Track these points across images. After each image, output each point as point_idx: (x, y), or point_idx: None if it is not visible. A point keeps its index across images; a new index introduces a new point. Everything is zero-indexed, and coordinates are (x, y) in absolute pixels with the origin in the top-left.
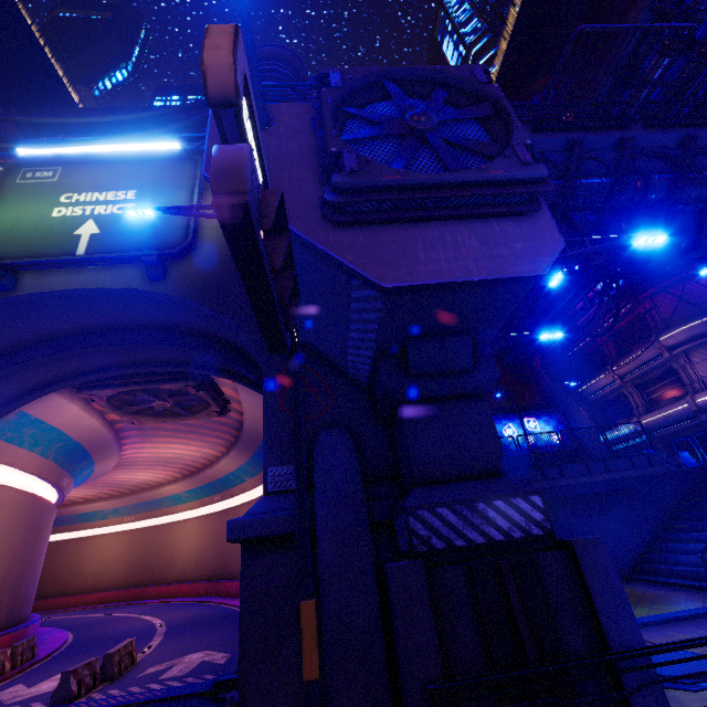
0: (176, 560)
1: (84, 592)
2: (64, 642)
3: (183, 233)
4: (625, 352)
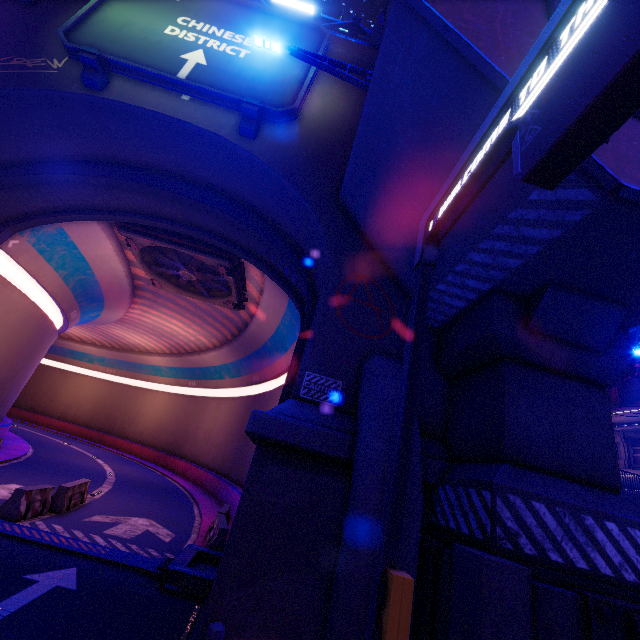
0: (137, 422)
1: (52, 416)
2: (24, 454)
3: (290, 97)
4: (627, 403)
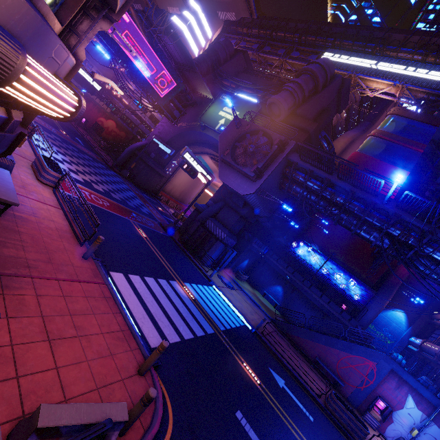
0: None
1: None
2: (187, 214)
3: None
4: None
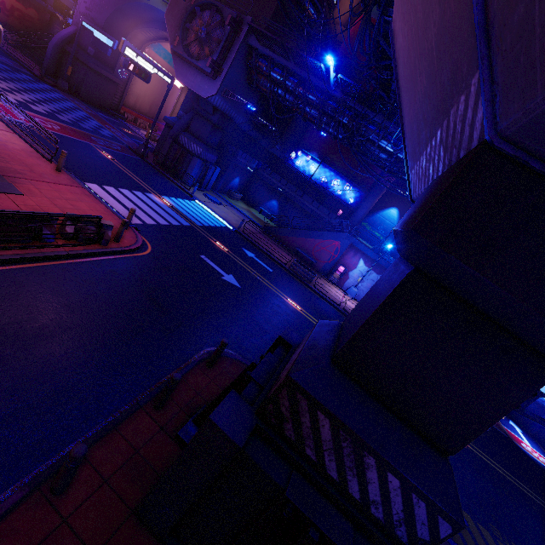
0: None
1: None
2: None
3: None
4: None
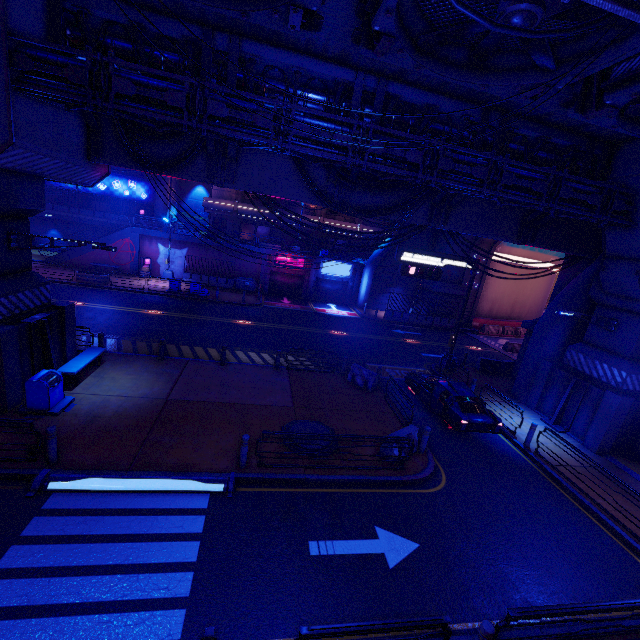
0: None
1: None
2: None
3: None
4: None
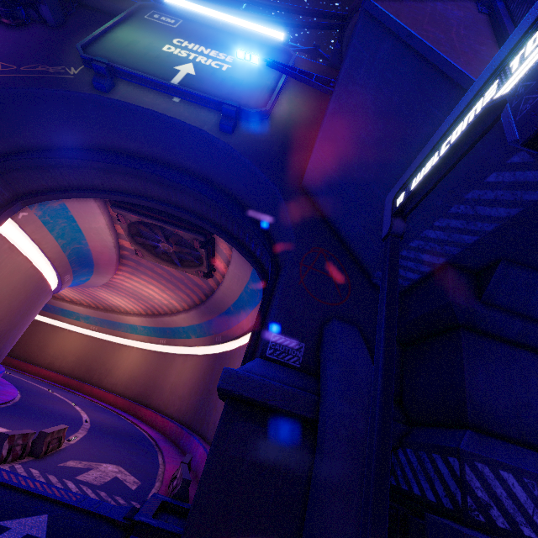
0: (113, 373)
1: (40, 366)
2: (12, 399)
3: (263, 102)
4: None
